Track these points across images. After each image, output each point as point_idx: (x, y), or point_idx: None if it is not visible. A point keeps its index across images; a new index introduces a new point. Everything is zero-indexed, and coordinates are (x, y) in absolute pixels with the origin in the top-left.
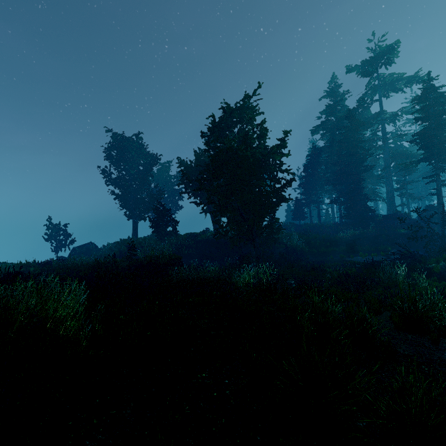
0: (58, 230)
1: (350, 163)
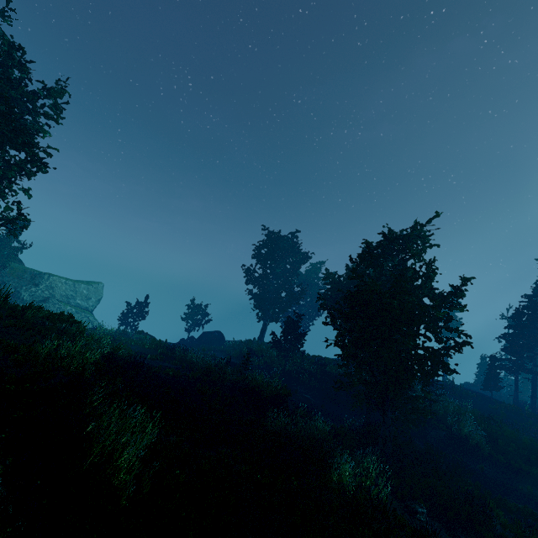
0: (198, 310)
1: None
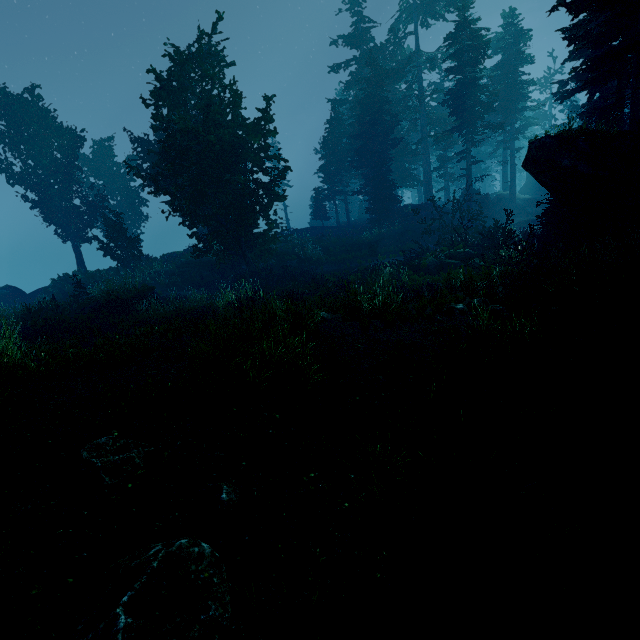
0: None
1: (374, 136)
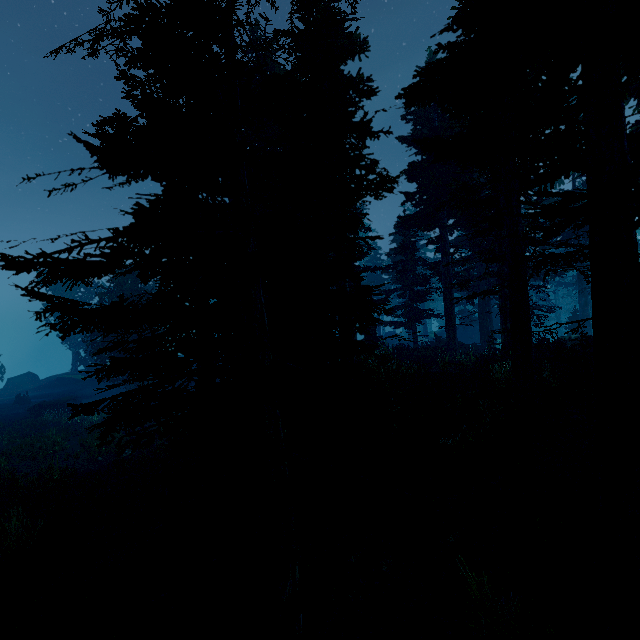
0: None
1: None
